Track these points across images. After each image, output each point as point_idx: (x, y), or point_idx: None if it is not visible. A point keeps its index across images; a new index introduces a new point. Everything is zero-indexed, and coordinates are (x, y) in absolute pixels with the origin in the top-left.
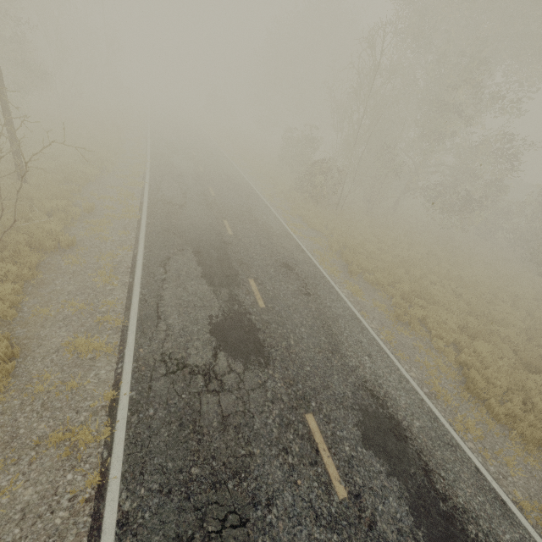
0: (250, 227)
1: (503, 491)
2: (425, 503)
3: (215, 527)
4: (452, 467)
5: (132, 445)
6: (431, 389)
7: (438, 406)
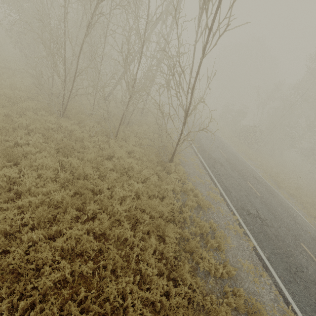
0: (230, 155)
1: None
2: None
3: (295, 269)
4: None
5: (254, 236)
6: None
7: None
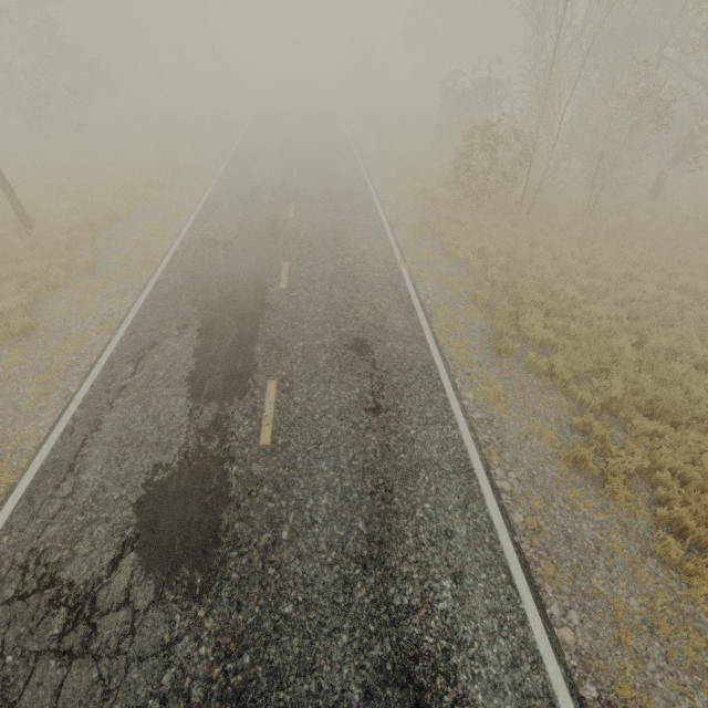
0: (325, 270)
1: None
2: None
3: None
4: None
5: None
6: (604, 695)
7: None
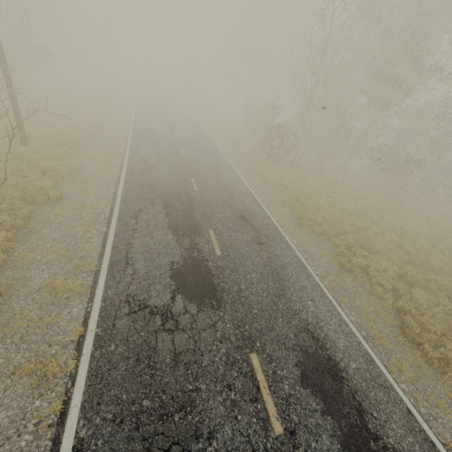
0: (213, 184)
1: (433, 433)
2: (356, 442)
3: None
4: (385, 407)
5: (93, 377)
6: (368, 333)
7: (374, 348)
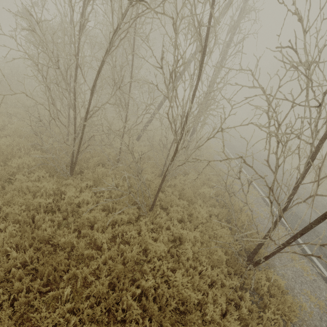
0: None
1: None
2: None
3: None
4: None
5: None
6: None
7: None
